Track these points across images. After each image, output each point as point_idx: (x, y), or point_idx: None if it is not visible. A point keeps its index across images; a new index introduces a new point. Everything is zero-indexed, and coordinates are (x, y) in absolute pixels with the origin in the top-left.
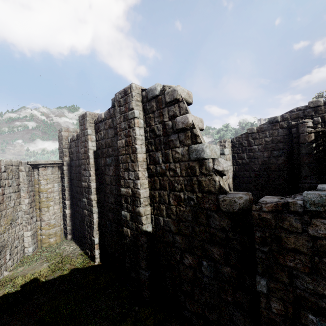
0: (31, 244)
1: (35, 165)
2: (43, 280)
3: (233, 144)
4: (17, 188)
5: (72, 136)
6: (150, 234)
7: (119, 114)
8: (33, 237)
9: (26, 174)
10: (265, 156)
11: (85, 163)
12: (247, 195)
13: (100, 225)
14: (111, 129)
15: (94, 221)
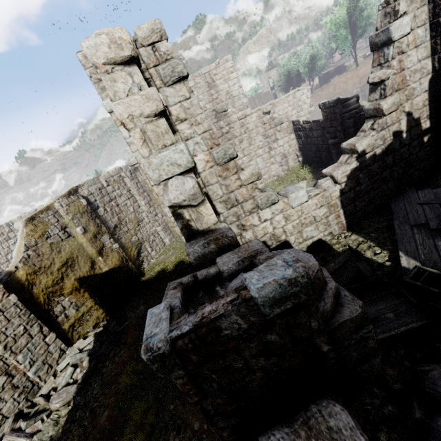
0: (165, 236)
1: (134, 166)
2: (169, 270)
3: None
4: (129, 194)
5: None
6: None
7: None
8: (166, 230)
9: (130, 179)
10: None
11: None
12: (212, 244)
13: None
14: None
15: None
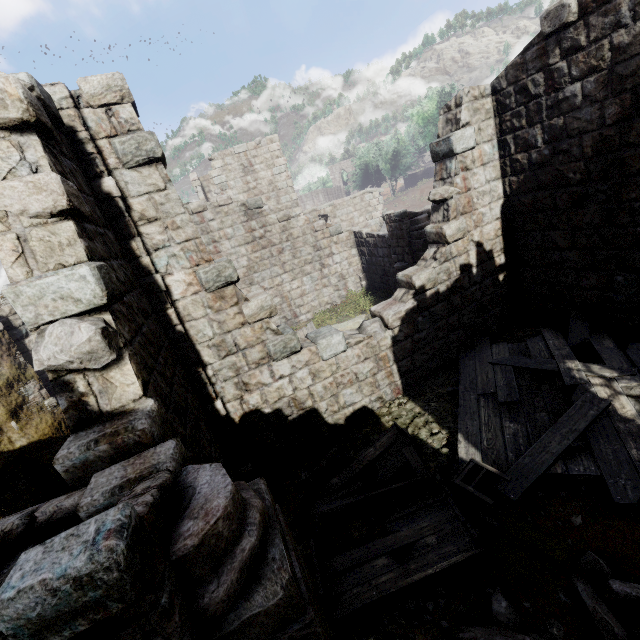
0: None
1: None
2: None
3: (499, 101)
4: None
5: None
6: None
7: None
8: None
9: None
10: (609, 120)
11: None
12: (104, 442)
13: None
14: None
15: None
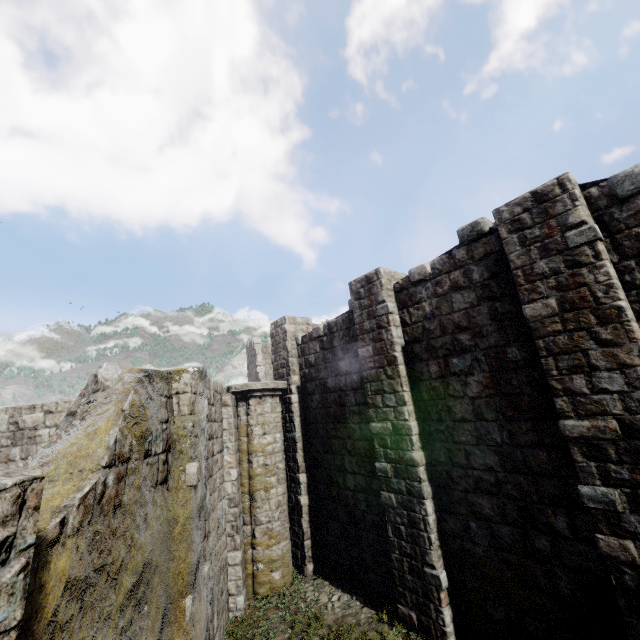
0: (241, 586)
1: (243, 393)
2: None
3: None
4: (221, 443)
5: (312, 330)
6: None
7: (520, 247)
8: (242, 567)
9: (233, 413)
10: None
11: (381, 376)
12: None
13: (441, 534)
14: (464, 291)
15: (430, 520)
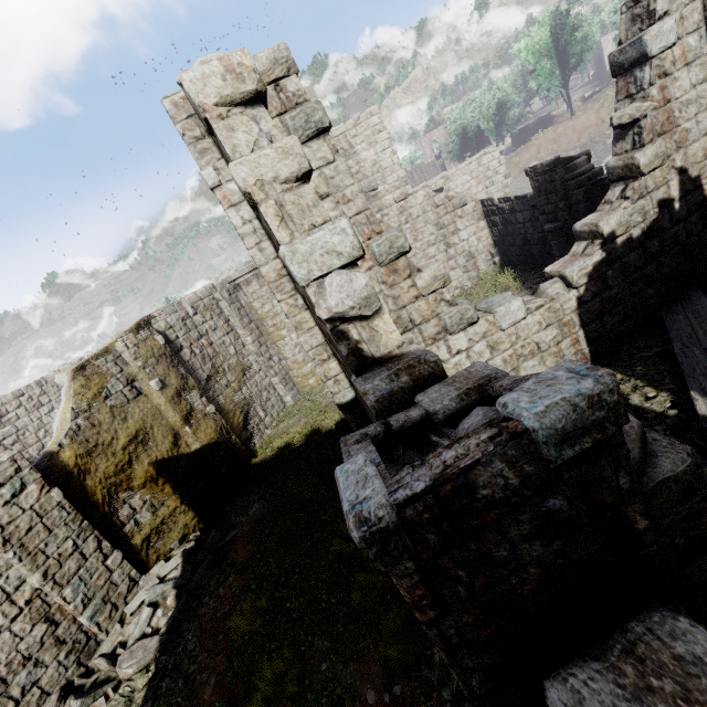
0: (286, 392)
1: (233, 282)
2: (296, 445)
3: None
4: (228, 327)
5: None
6: (355, 406)
7: None
8: (286, 382)
9: (229, 303)
10: None
11: None
12: (404, 374)
13: None
14: None
15: None
